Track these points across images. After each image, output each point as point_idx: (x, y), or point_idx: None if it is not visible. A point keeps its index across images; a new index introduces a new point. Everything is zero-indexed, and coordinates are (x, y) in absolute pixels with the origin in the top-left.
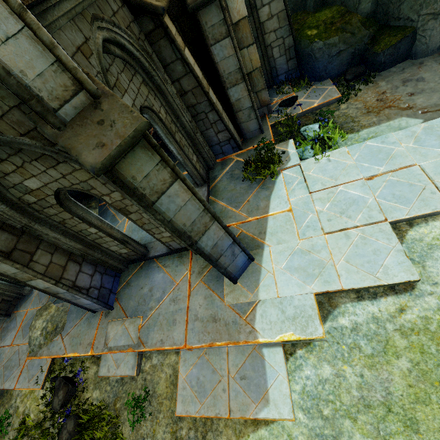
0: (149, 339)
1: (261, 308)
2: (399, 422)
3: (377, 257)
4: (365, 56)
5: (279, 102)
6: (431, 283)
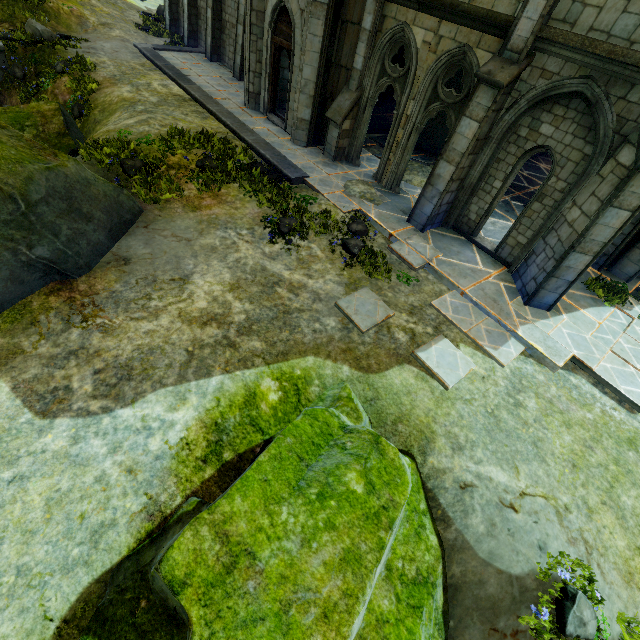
0: (440, 266)
1: (532, 326)
2: (562, 419)
3: (631, 384)
4: None
5: None
6: None
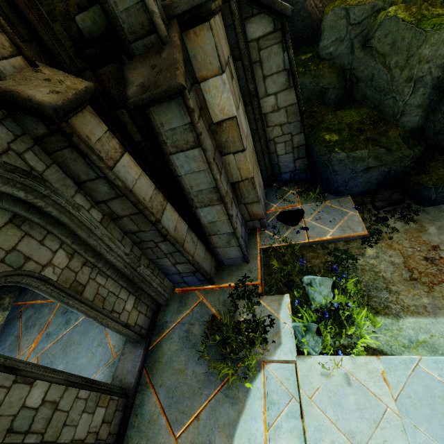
0: None
1: None
2: None
3: None
4: (404, 180)
5: (278, 212)
6: None
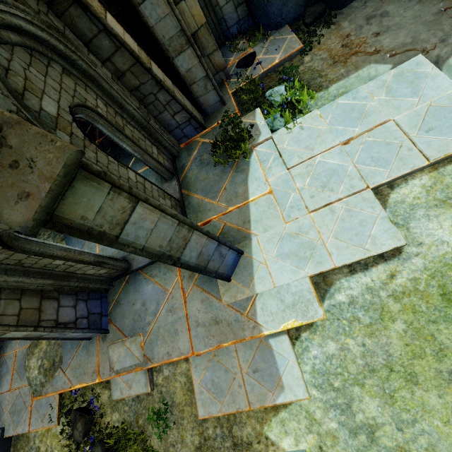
0: (155, 355)
1: (260, 301)
2: (400, 378)
3: (363, 228)
4: None
5: (236, 63)
6: (416, 244)
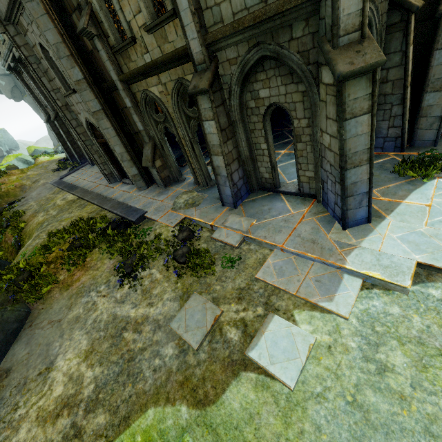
0: (256, 233)
1: (359, 251)
2: None
3: None
4: None
5: None
6: None
